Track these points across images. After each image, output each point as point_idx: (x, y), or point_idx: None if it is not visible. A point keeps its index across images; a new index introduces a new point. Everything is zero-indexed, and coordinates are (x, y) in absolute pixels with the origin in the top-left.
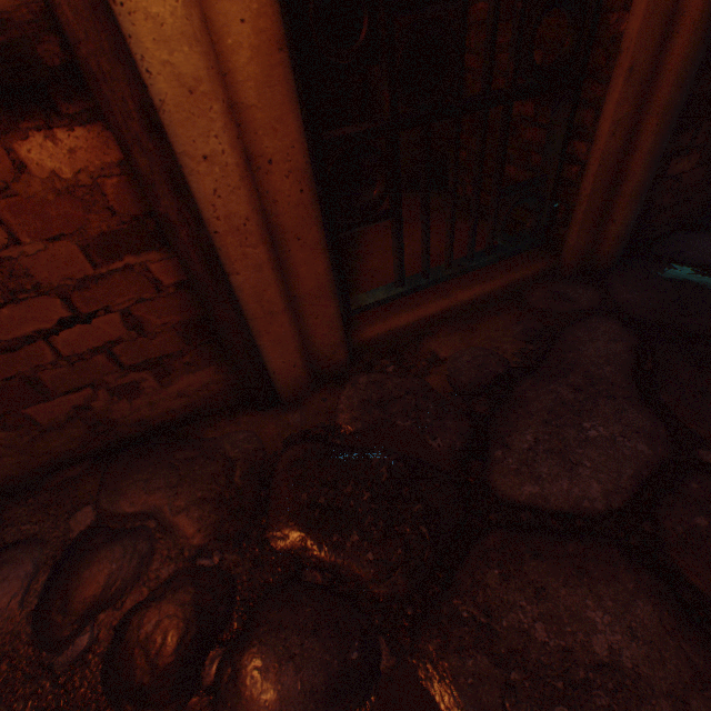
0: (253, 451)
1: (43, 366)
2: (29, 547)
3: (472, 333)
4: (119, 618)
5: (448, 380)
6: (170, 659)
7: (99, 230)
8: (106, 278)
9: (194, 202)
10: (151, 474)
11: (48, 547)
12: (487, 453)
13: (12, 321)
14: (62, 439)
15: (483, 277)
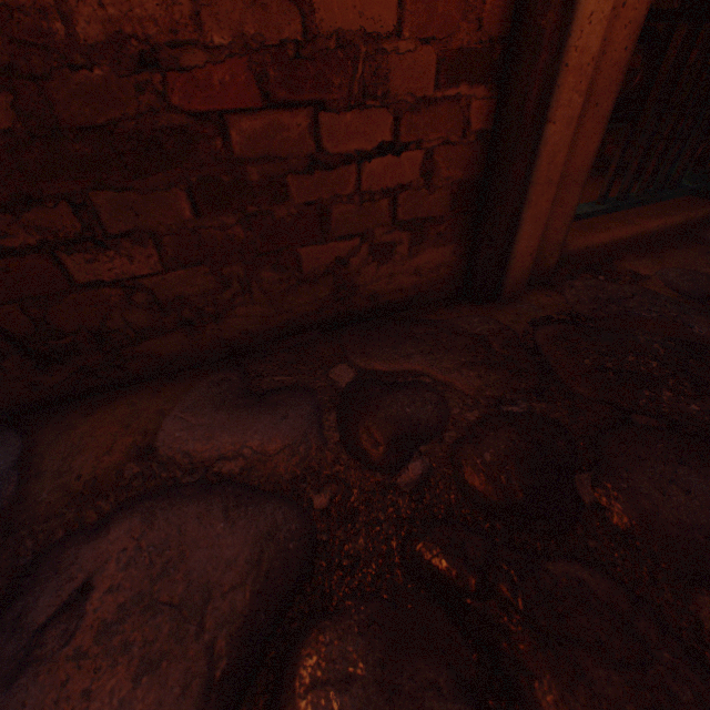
0: (499, 330)
1: (340, 197)
2: (294, 393)
3: (661, 260)
4: (444, 450)
5: (667, 288)
6: (530, 482)
7: (459, 44)
8: (435, 105)
9: (568, 24)
10: (396, 344)
11: (318, 393)
12: None
13: (346, 132)
14: (307, 297)
15: (659, 213)
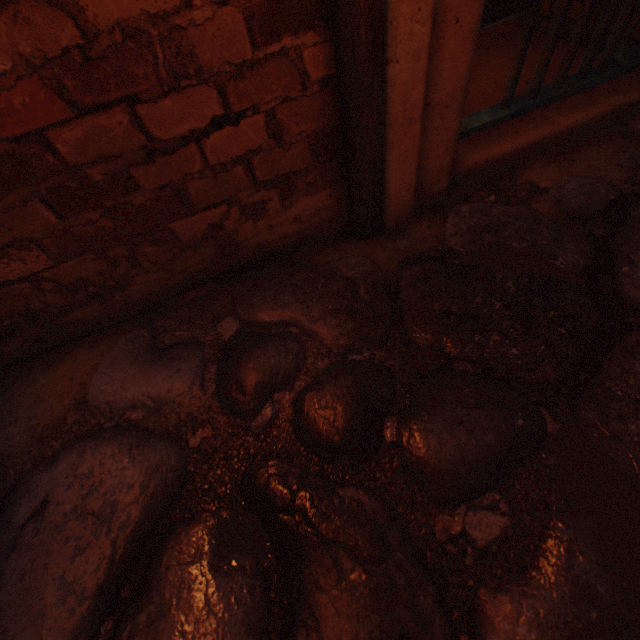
0: (371, 272)
1: (191, 175)
2: (189, 348)
3: (571, 164)
4: (292, 397)
5: (556, 207)
6: (350, 424)
7: None
8: (260, 66)
9: None
10: (277, 293)
11: (206, 348)
12: (613, 270)
13: (171, 117)
14: (195, 259)
15: (585, 102)
